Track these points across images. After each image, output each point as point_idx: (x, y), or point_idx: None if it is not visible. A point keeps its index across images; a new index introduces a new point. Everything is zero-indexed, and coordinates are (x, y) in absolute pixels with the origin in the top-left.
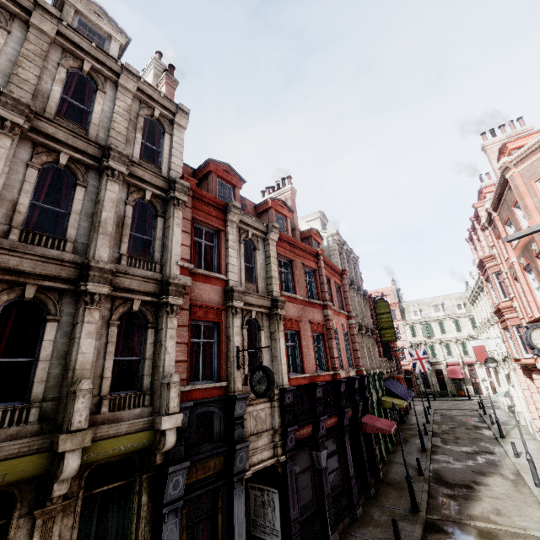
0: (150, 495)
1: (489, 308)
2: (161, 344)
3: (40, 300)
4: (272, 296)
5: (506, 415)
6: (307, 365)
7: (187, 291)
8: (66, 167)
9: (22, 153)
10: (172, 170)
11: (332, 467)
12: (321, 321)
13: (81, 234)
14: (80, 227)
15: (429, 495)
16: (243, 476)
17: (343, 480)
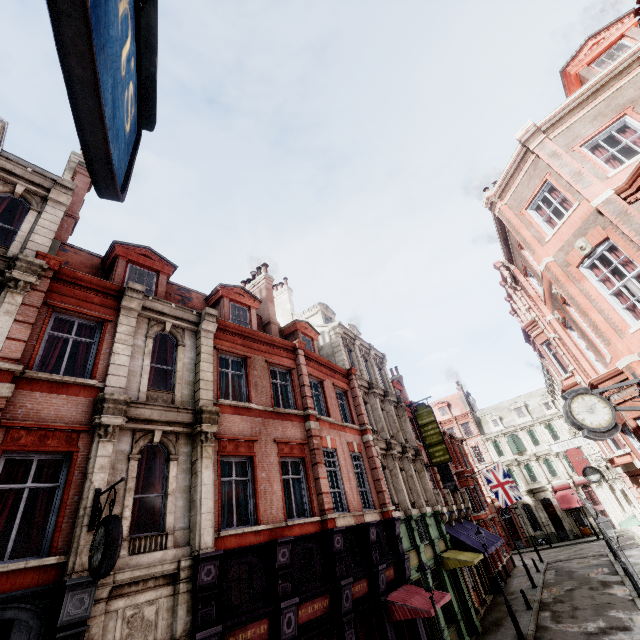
0: None
1: None
2: None
3: None
4: (196, 406)
5: None
6: (266, 511)
7: None
8: None
9: None
10: (29, 249)
11: None
12: (301, 438)
13: None
14: None
15: None
16: None
17: None
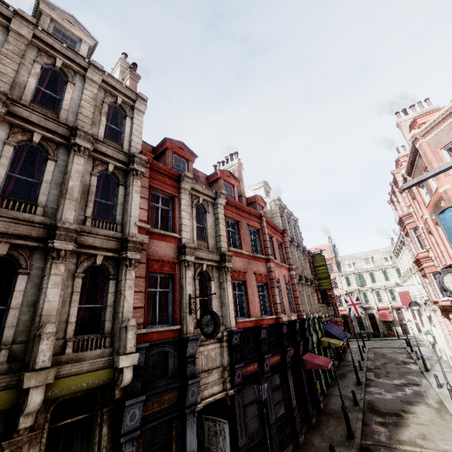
0: (110, 427)
1: (411, 259)
2: (121, 293)
3: (12, 256)
4: (221, 251)
5: (430, 351)
6: (253, 310)
7: (144, 247)
8: (39, 145)
9: (0, 133)
10: (132, 146)
11: (276, 399)
12: (265, 272)
13: (51, 200)
14: (50, 194)
15: (363, 423)
16: (195, 408)
17: (287, 411)
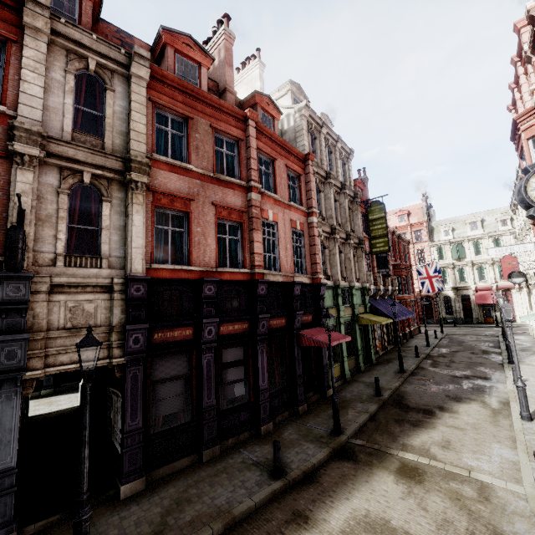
0: None
1: None
2: None
3: None
4: (125, 155)
5: (532, 342)
6: (199, 257)
7: None
8: None
9: None
10: None
11: (231, 378)
12: (241, 206)
13: None
14: None
15: (371, 417)
16: (17, 376)
17: (250, 393)
